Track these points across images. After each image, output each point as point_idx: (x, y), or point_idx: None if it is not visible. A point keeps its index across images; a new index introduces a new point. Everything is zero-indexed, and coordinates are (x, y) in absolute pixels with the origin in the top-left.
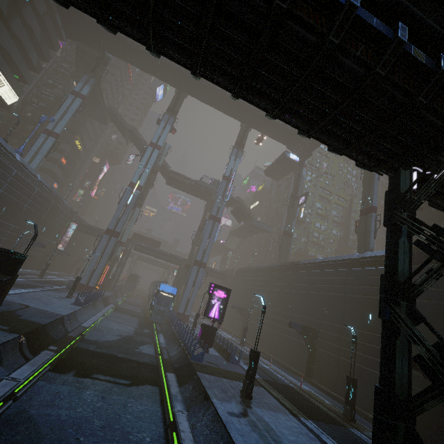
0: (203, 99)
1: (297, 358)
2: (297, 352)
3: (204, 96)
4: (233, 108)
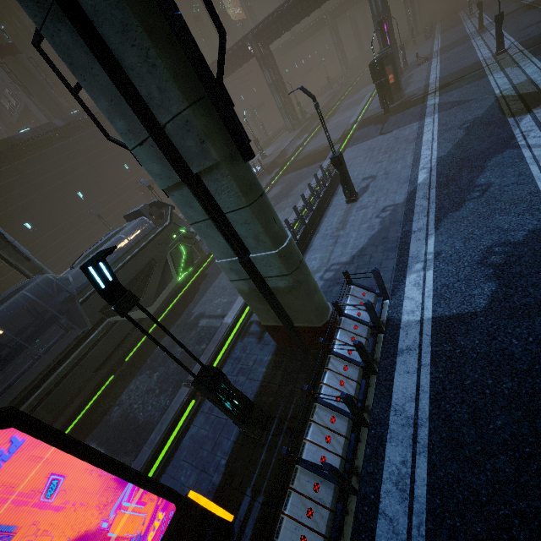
0: None
1: None
2: None
3: None
4: None
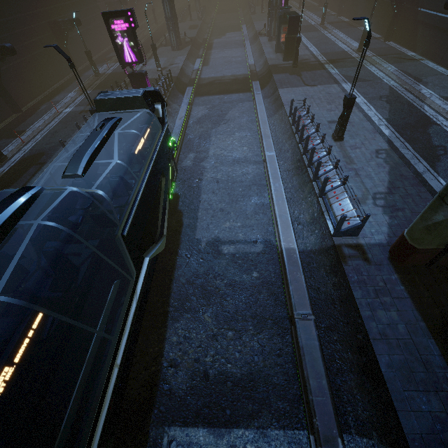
0: None
1: None
2: None
3: None
4: None
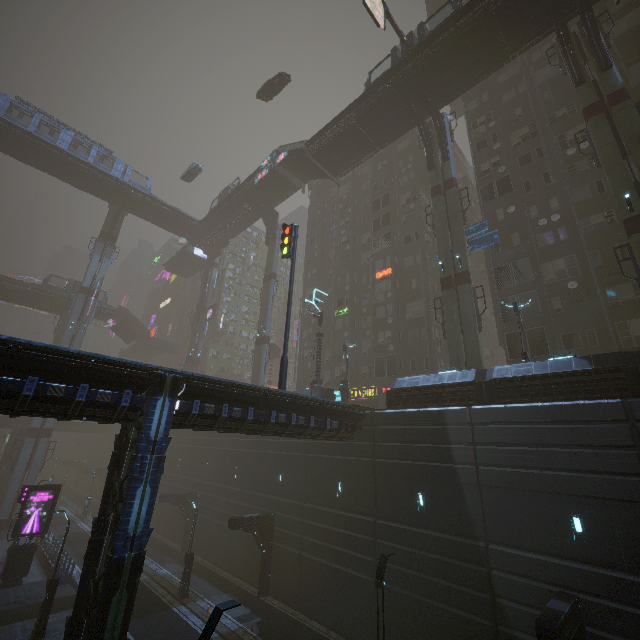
0: (27, 160)
1: (181, 529)
2: (180, 522)
3: (27, 156)
4: (89, 183)
